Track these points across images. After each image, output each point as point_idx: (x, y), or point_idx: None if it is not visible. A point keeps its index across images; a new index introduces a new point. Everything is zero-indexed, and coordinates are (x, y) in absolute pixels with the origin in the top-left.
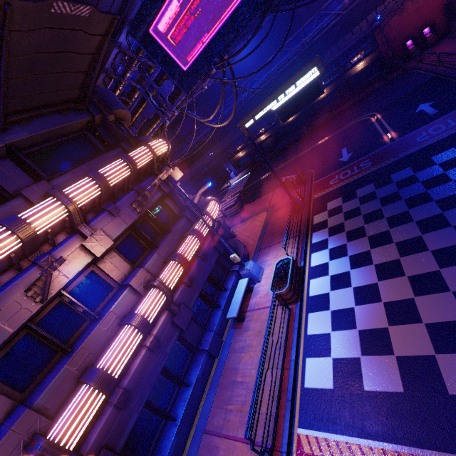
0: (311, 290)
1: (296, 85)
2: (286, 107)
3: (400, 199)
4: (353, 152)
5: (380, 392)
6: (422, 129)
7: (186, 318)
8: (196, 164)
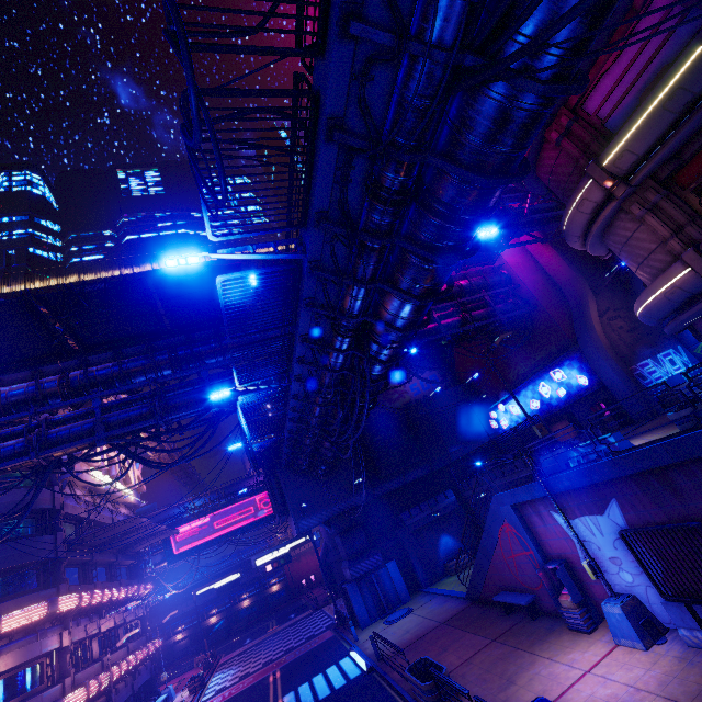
0: (210, 686)
1: (229, 578)
2: (222, 588)
3: (263, 646)
4: (253, 638)
5: (231, 684)
6: (286, 623)
7: (137, 688)
8: None
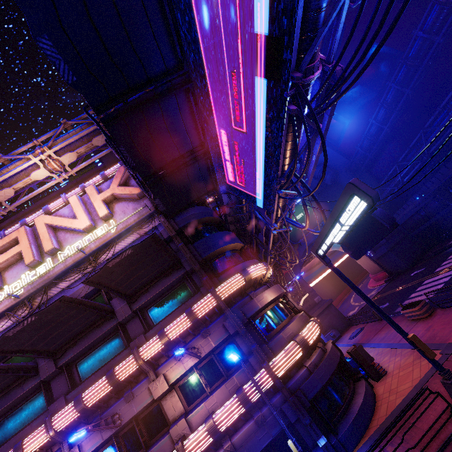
0: None
1: (344, 217)
2: (348, 242)
3: None
4: None
5: None
6: None
7: None
8: (404, 208)
